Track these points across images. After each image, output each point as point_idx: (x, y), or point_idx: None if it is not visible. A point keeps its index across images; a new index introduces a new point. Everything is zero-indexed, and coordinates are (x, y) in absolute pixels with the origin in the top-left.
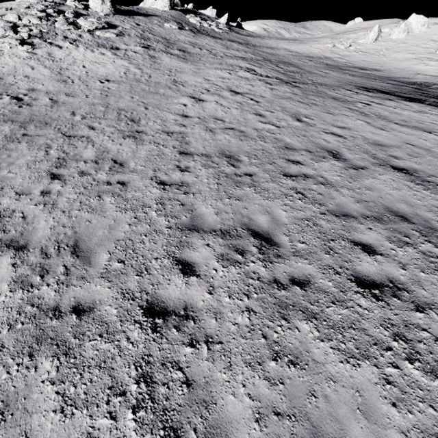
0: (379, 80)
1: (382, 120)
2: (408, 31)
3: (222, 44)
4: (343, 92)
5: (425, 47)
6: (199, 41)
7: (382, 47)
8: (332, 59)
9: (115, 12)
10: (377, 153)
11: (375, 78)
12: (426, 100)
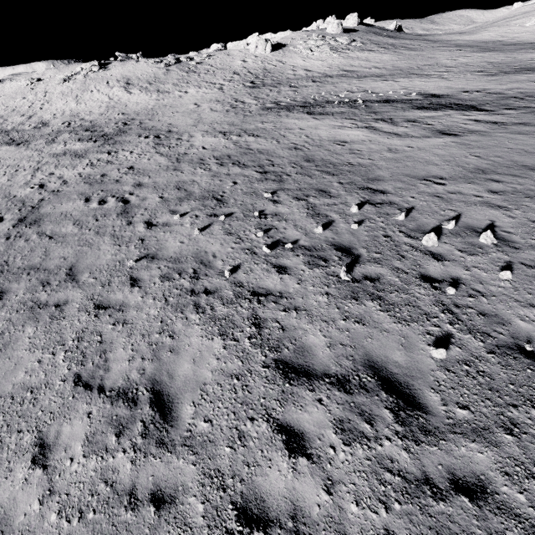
0: None
1: None
2: None
3: (419, 42)
4: (525, 50)
5: None
6: (403, 42)
7: None
8: (504, 41)
9: (342, 32)
10: None
11: None
12: None
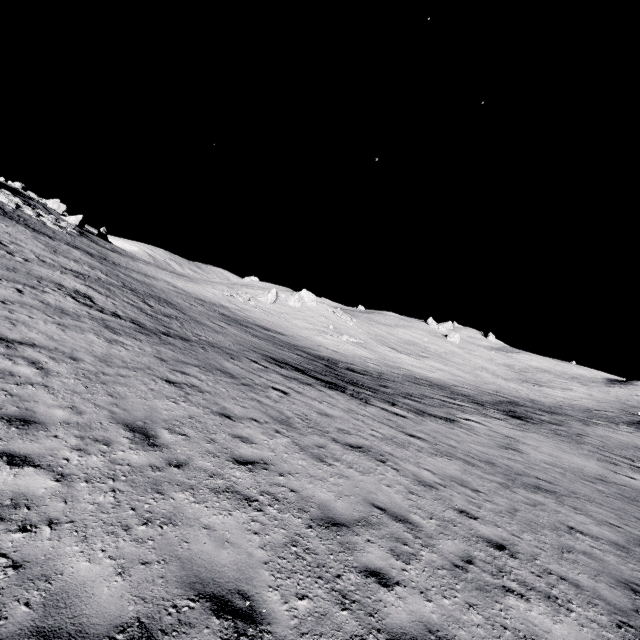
0: (287, 348)
1: (314, 431)
2: (303, 302)
3: (48, 244)
4: (248, 365)
5: (319, 320)
6: None
7: (282, 310)
8: (230, 310)
9: None
10: (342, 568)
11: (282, 344)
12: (346, 387)
